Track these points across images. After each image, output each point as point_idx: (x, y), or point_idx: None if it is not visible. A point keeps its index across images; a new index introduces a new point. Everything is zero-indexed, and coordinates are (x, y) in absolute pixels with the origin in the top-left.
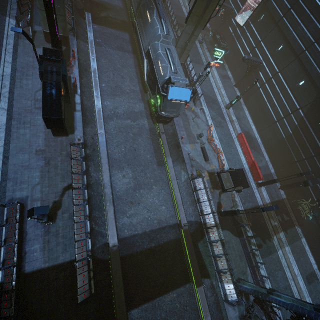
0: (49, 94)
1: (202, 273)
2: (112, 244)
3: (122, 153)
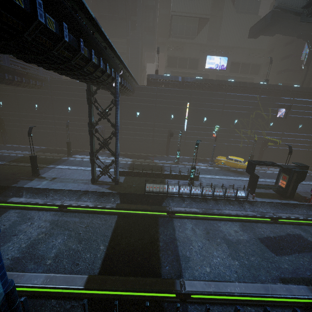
0: (266, 162)
1: (92, 308)
2: (171, 207)
3: (265, 234)
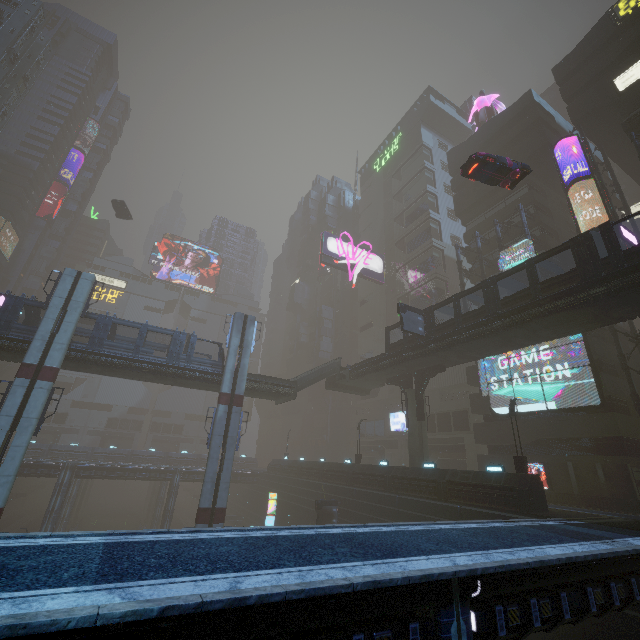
0: None
1: None
2: None
3: None
